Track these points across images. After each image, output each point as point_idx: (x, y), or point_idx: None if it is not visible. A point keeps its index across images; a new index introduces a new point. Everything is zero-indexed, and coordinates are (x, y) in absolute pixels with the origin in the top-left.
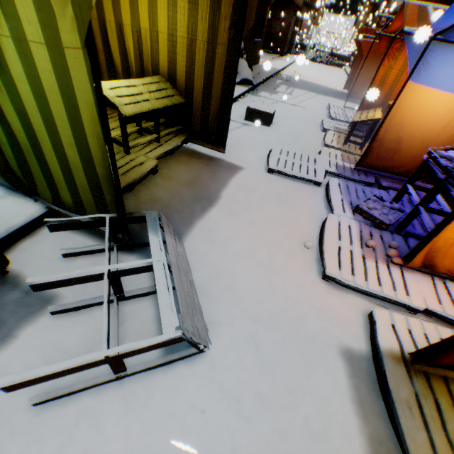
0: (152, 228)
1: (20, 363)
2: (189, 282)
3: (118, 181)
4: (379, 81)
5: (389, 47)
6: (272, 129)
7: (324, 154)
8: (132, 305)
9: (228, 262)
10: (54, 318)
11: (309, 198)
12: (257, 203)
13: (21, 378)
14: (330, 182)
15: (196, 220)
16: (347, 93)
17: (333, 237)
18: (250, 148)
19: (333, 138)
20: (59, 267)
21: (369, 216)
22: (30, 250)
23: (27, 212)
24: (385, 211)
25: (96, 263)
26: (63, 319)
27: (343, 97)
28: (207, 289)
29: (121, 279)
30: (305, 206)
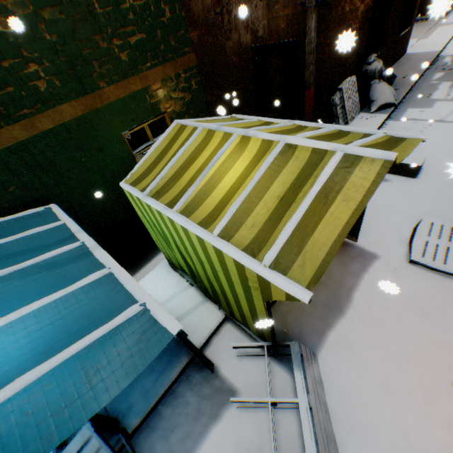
0: (295, 363)
1: (225, 438)
2: (324, 410)
3: (274, 336)
4: None
5: None
6: (418, 182)
7: None
8: (282, 413)
9: (358, 388)
10: (237, 408)
11: None
12: (393, 313)
13: (227, 449)
14: None
15: (327, 330)
16: None
17: None
18: (387, 223)
19: None
20: (235, 364)
21: None
22: (218, 345)
23: (215, 318)
24: None
25: (256, 365)
26: (242, 411)
27: None
28: (339, 416)
29: (273, 386)
30: None
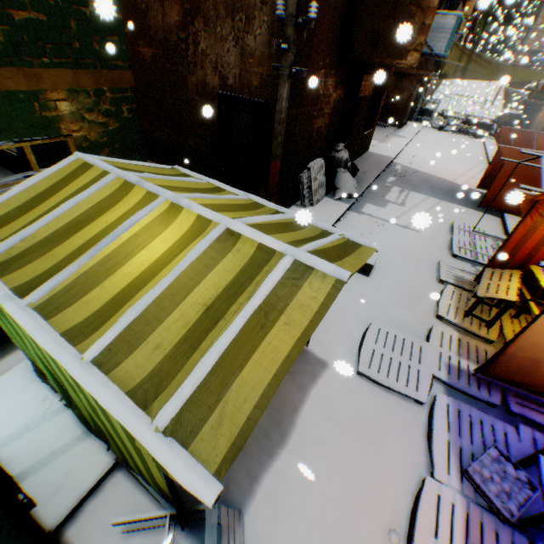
0: (209, 541)
1: None
2: None
3: (181, 505)
4: (518, 238)
5: (531, 206)
6: (371, 281)
7: (434, 342)
8: None
9: None
10: None
11: (405, 430)
12: (338, 440)
13: None
14: (435, 405)
15: (262, 471)
16: (479, 202)
17: (427, 531)
18: (341, 324)
19: (450, 303)
20: None
21: (481, 492)
22: (95, 515)
23: (98, 466)
24: (506, 487)
25: None
26: None
27: (475, 202)
28: None
29: None
30: (398, 446)
